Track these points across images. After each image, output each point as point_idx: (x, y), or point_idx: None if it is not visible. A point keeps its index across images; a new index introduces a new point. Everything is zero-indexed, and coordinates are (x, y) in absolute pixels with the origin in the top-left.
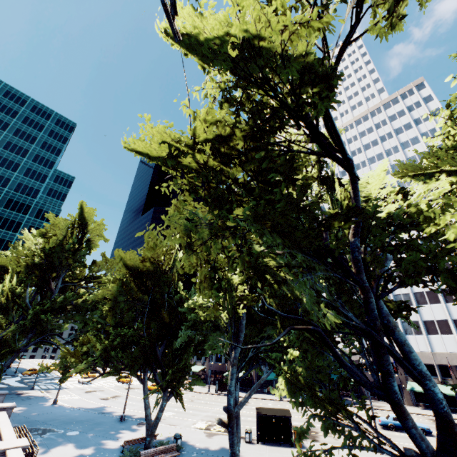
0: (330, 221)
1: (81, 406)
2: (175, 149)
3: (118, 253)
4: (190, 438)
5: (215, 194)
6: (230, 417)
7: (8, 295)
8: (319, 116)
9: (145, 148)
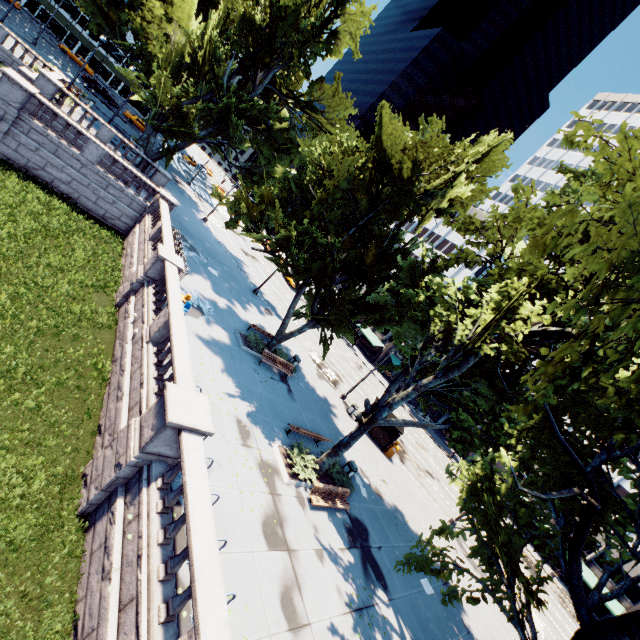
0: None
1: (224, 244)
2: None
3: (382, 109)
4: (303, 364)
5: None
6: (371, 422)
7: (207, 51)
8: None
9: None
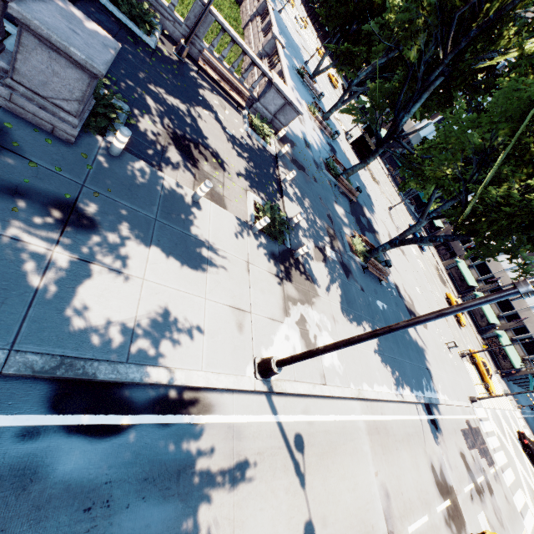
0: None
1: (290, 34)
2: None
3: None
4: (326, 107)
5: None
6: (348, 88)
7: None
8: None
9: None
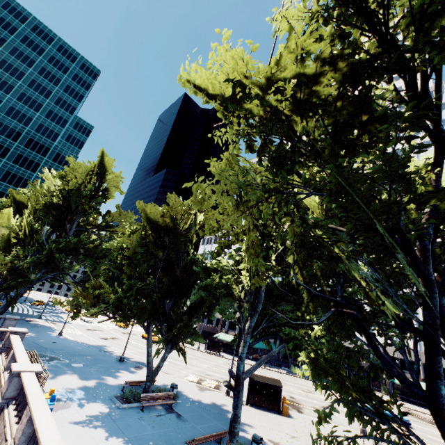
0: (427, 197)
1: (84, 341)
2: (245, 86)
3: (139, 204)
4: (183, 389)
5: (280, 148)
6: (237, 381)
7: (26, 229)
8: (439, 63)
9: (206, 81)
